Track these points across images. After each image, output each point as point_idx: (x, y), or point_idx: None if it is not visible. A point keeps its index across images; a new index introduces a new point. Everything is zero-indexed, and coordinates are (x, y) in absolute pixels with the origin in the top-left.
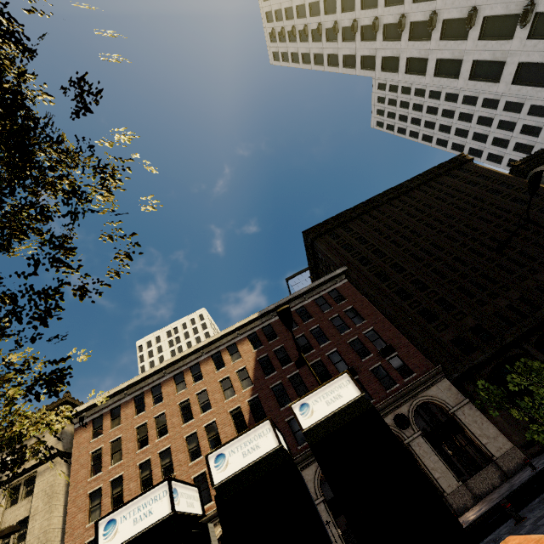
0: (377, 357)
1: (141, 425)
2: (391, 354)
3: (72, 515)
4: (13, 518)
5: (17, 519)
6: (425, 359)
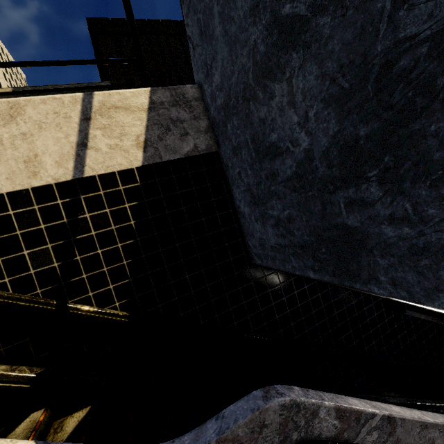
0: None
1: None
2: None
3: None
4: None
5: None
6: None
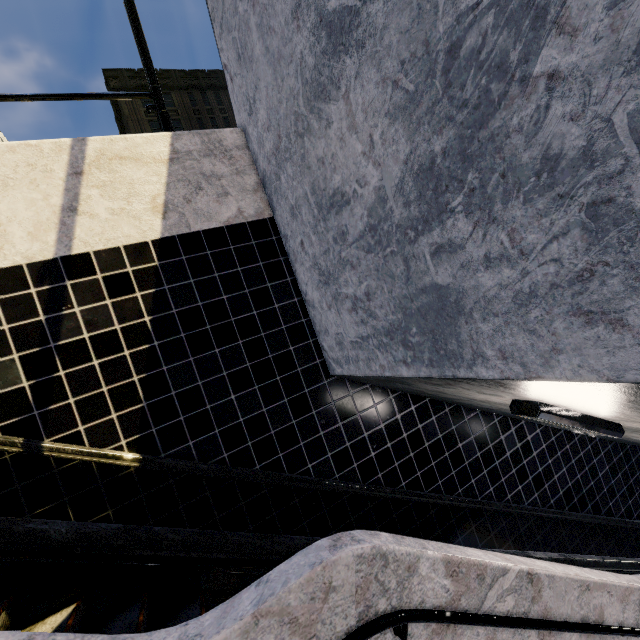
0: None
1: None
2: None
3: None
4: None
5: None
6: None
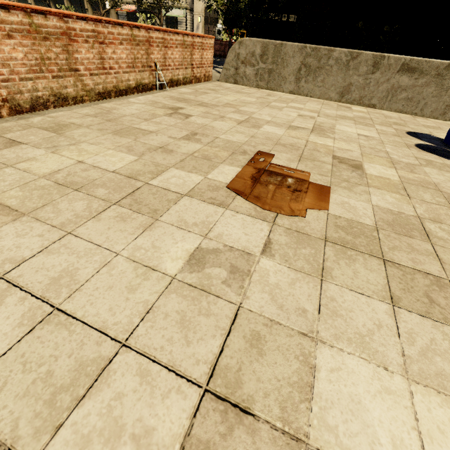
0: None
1: None
2: None
3: None
4: None
5: None
6: None
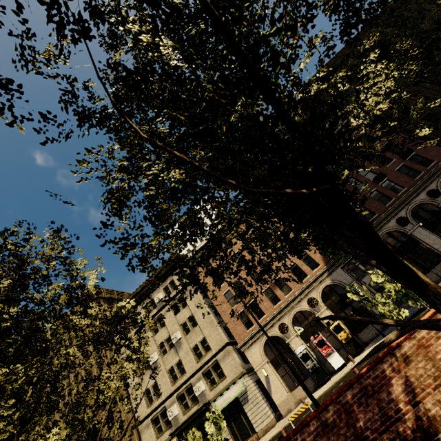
0: (399, 160)
1: (235, 253)
2: (410, 155)
3: (219, 306)
4: (183, 318)
5: (186, 317)
6: (440, 149)
